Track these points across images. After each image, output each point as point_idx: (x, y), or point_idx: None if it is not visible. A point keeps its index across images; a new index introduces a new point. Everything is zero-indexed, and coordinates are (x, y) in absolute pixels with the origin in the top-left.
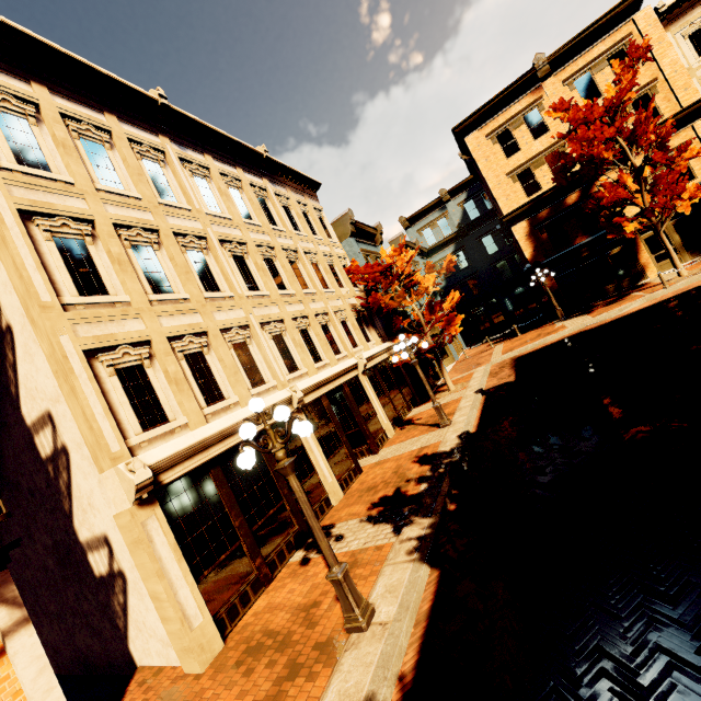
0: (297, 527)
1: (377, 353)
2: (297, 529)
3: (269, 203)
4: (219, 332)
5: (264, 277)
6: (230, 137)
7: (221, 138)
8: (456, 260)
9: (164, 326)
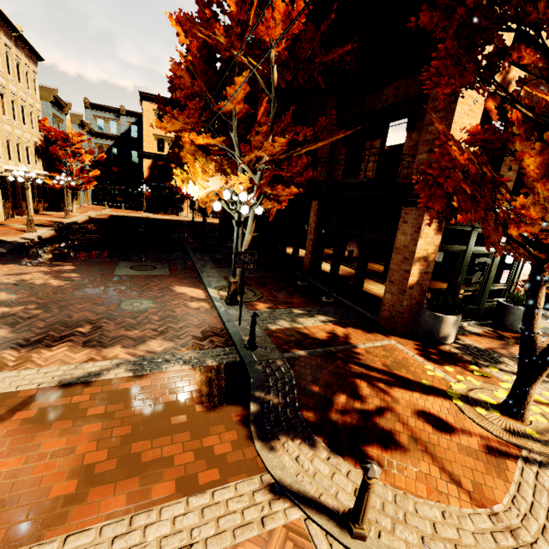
0: None
1: (40, 174)
2: None
3: (10, 58)
4: None
5: None
6: (8, 17)
7: (2, 15)
8: (111, 151)
9: None
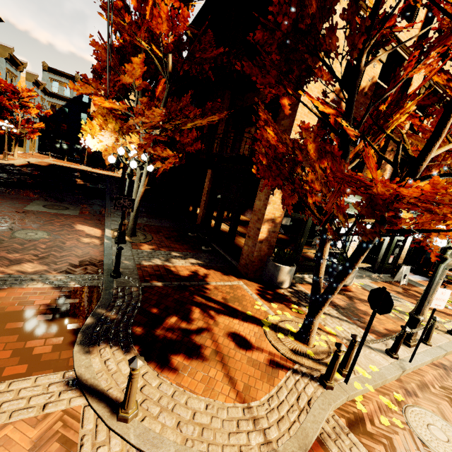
0: None
1: None
2: None
3: None
4: None
5: None
6: None
7: None
8: (62, 110)
9: None
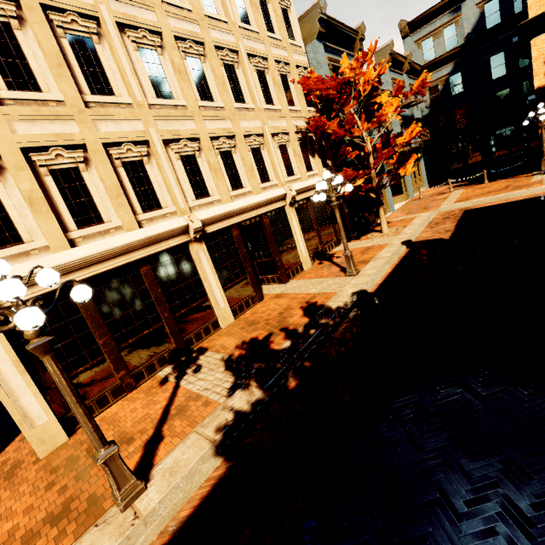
0: (174, 345)
1: (314, 184)
2: (173, 347)
3: None
4: (101, 146)
5: (180, 82)
6: None
7: None
8: (450, 83)
9: (17, 134)
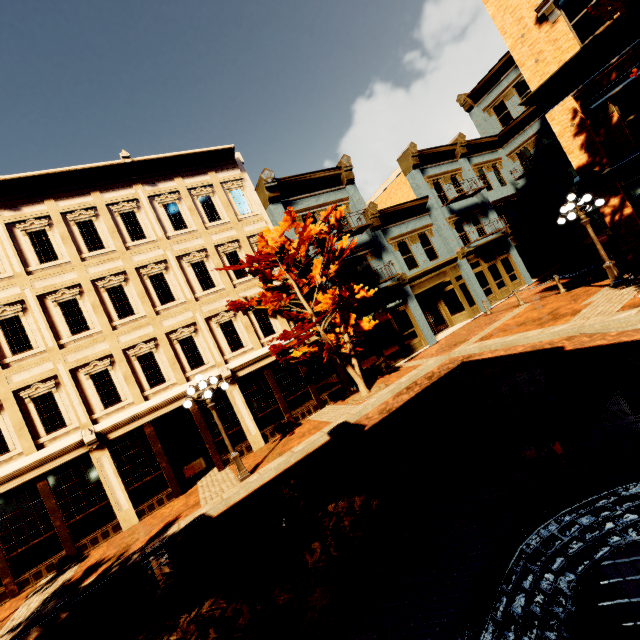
0: (64, 552)
1: (267, 352)
2: (63, 554)
3: (142, 211)
4: (11, 394)
5: (95, 315)
6: (68, 170)
7: (59, 176)
8: (543, 143)
9: None
